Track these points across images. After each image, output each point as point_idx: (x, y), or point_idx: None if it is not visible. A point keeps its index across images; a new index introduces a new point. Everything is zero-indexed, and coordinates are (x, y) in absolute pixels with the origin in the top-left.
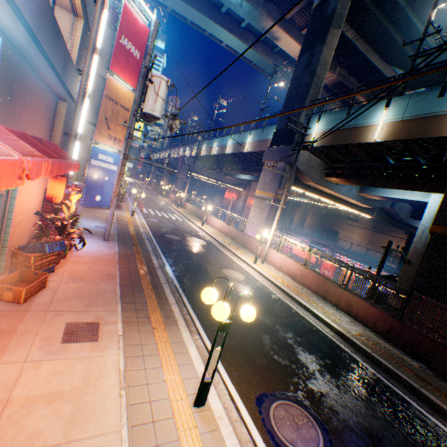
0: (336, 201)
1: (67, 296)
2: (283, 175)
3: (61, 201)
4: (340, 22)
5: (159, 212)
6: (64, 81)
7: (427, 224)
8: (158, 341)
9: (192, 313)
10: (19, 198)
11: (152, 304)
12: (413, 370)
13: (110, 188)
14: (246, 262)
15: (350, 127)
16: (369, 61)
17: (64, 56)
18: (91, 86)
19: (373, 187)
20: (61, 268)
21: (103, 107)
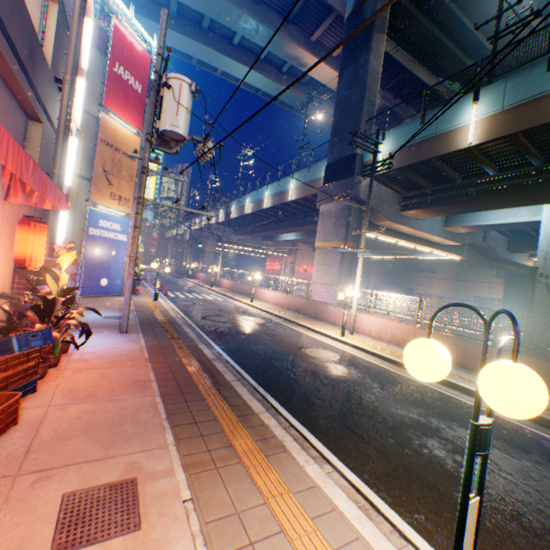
0: (417, 243)
1: (62, 433)
2: (349, 216)
3: (42, 267)
4: (383, 26)
5: (190, 294)
6: (32, 80)
7: (548, 248)
8: (267, 497)
9: (296, 423)
10: None
11: (227, 419)
12: None
13: (119, 267)
14: (330, 335)
15: (430, 137)
16: (415, 78)
17: (28, 33)
18: (79, 119)
19: (461, 216)
20: (50, 383)
21: (99, 155)
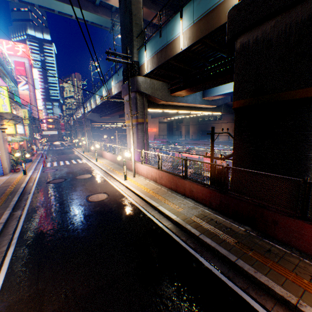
0: (190, 110)
1: None
2: (136, 103)
3: None
4: None
5: (63, 162)
6: None
7: None
8: None
9: (4, 268)
10: None
11: None
12: (237, 238)
13: None
14: (119, 181)
15: (165, 46)
16: None
17: None
18: None
19: (210, 90)
20: None
21: None
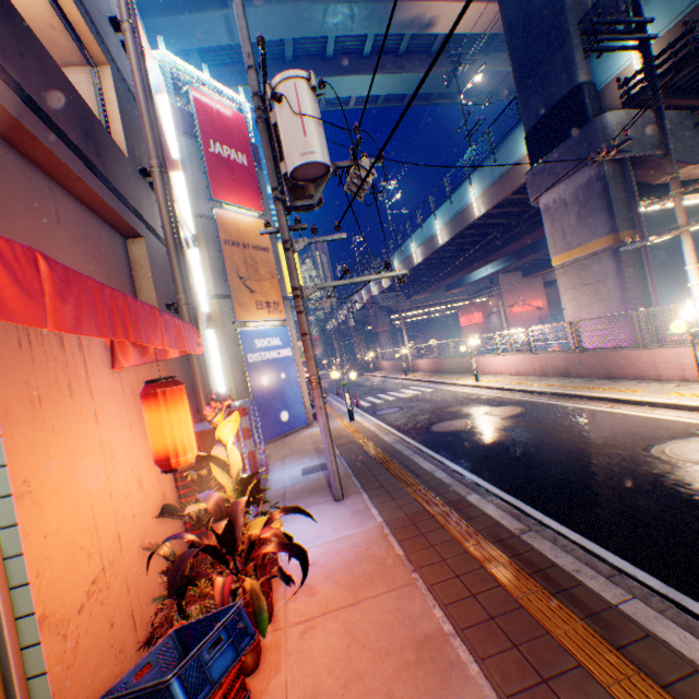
0: None
1: None
2: (605, 189)
3: (196, 456)
4: None
5: (385, 395)
6: (102, 172)
7: None
8: None
9: None
10: (37, 512)
11: None
12: None
13: (294, 391)
14: (679, 405)
15: None
16: None
17: (67, 98)
18: (191, 222)
19: None
20: (271, 683)
21: (228, 261)
